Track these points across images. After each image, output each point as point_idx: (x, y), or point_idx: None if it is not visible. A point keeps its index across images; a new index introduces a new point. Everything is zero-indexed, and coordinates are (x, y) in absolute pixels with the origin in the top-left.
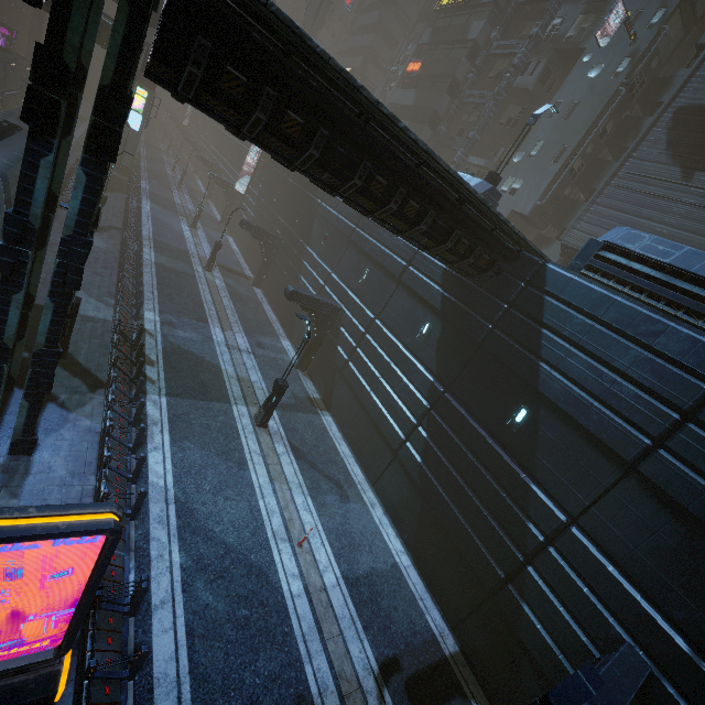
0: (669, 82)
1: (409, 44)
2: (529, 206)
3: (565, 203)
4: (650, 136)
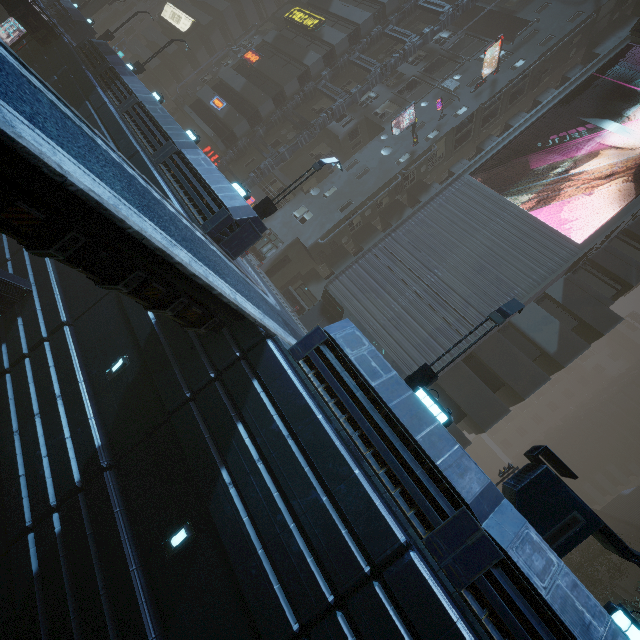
0: (428, 188)
1: (256, 34)
2: (311, 240)
3: (340, 250)
4: (406, 225)
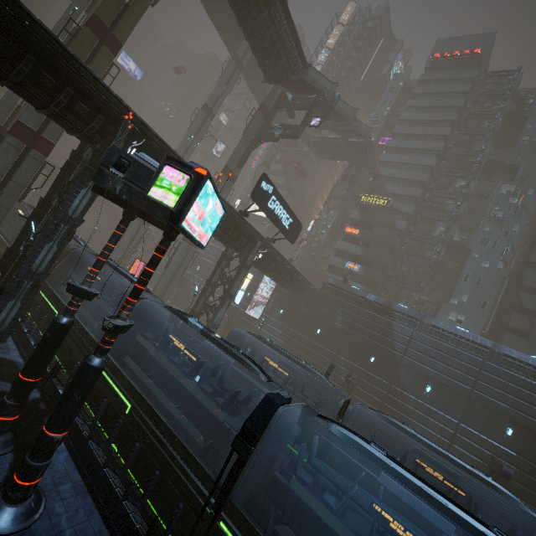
0: (522, 275)
1: (330, 210)
2: (478, 333)
3: (492, 330)
4: None
